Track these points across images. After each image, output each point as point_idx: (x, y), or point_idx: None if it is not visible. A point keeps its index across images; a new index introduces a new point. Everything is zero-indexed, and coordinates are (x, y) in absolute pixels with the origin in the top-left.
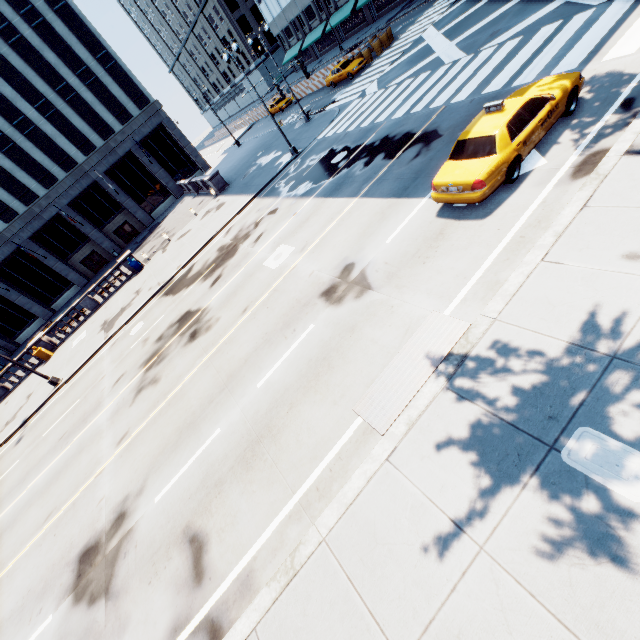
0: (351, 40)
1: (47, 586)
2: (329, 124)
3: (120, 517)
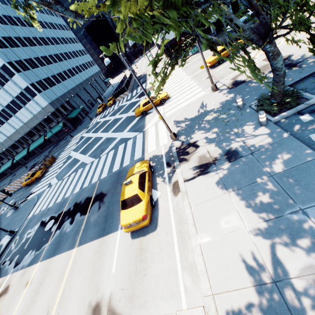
0: (31, 162)
1: None
2: (34, 206)
3: None
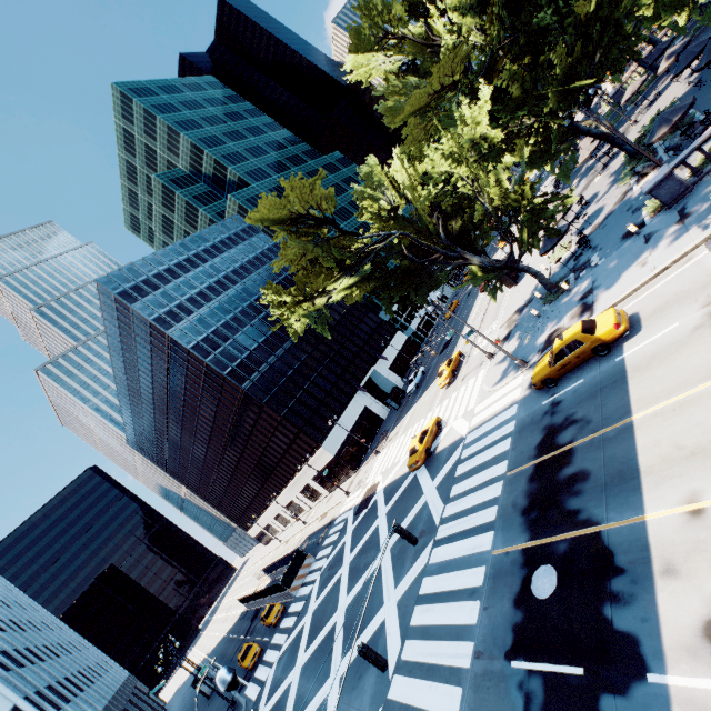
0: None
1: None
2: None
3: None
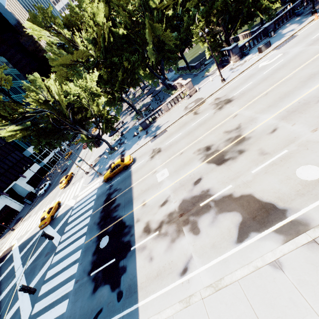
0: None
1: (242, 94)
2: None
3: (220, 108)
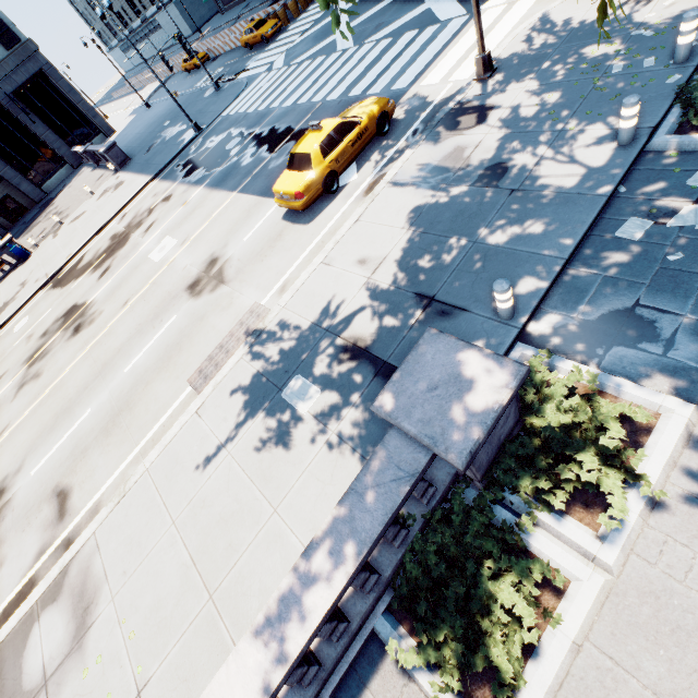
0: None
1: None
2: (235, 99)
3: None
